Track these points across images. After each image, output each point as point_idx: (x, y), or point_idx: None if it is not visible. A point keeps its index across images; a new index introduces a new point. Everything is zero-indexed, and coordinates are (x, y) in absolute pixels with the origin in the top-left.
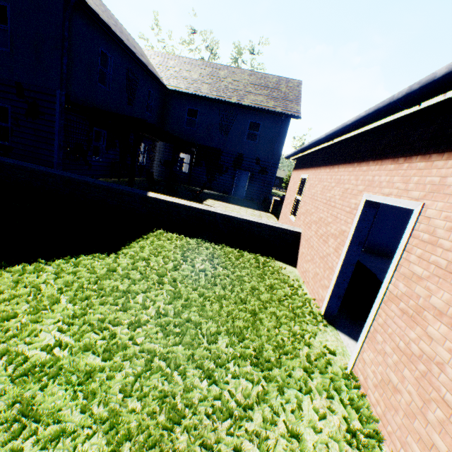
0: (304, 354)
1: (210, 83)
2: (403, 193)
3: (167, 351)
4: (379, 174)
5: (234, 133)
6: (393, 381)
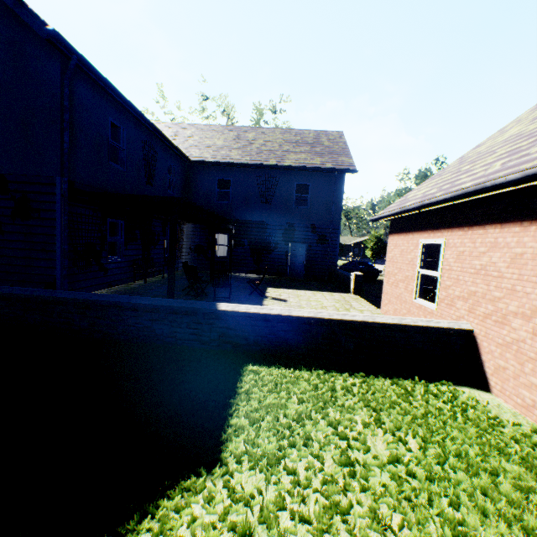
0: None
1: (239, 148)
2: None
3: None
4: None
5: (278, 200)
6: None
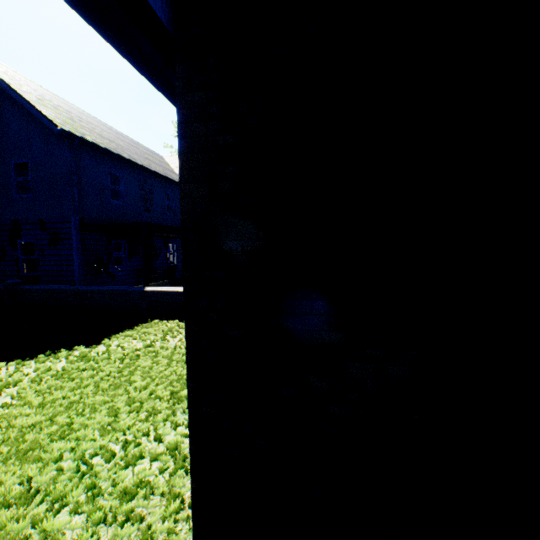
0: None
1: None
2: None
3: (91, 401)
4: None
5: None
6: None
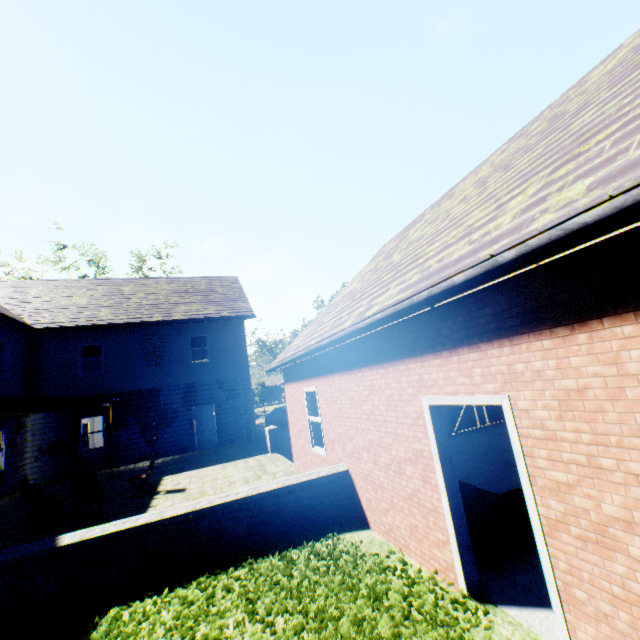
0: None
1: (113, 304)
2: (474, 388)
3: None
4: (427, 372)
5: (171, 359)
6: None
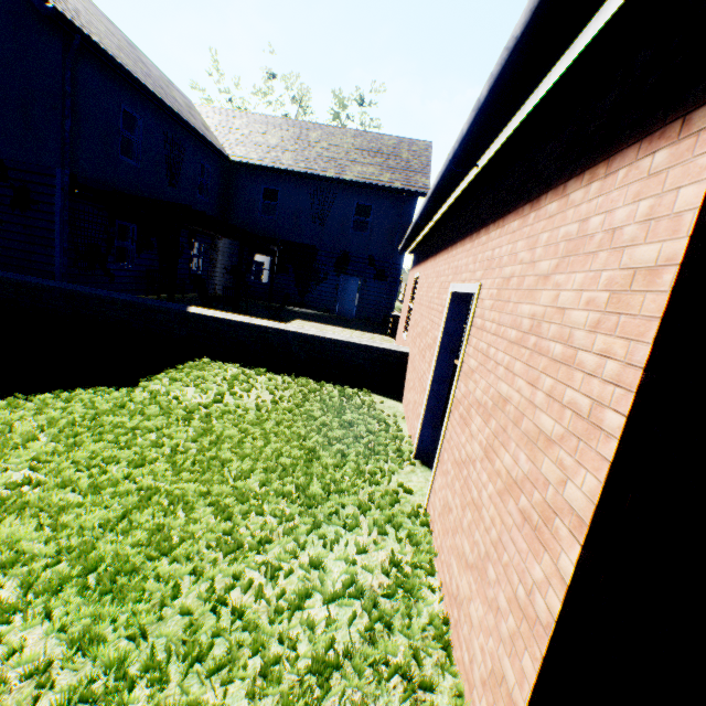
0: (366, 491)
1: (296, 150)
2: (472, 276)
3: (174, 489)
4: (462, 258)
5: (333, 222)
6: (449, 500)
